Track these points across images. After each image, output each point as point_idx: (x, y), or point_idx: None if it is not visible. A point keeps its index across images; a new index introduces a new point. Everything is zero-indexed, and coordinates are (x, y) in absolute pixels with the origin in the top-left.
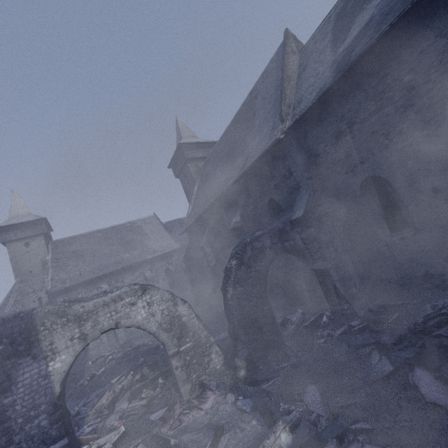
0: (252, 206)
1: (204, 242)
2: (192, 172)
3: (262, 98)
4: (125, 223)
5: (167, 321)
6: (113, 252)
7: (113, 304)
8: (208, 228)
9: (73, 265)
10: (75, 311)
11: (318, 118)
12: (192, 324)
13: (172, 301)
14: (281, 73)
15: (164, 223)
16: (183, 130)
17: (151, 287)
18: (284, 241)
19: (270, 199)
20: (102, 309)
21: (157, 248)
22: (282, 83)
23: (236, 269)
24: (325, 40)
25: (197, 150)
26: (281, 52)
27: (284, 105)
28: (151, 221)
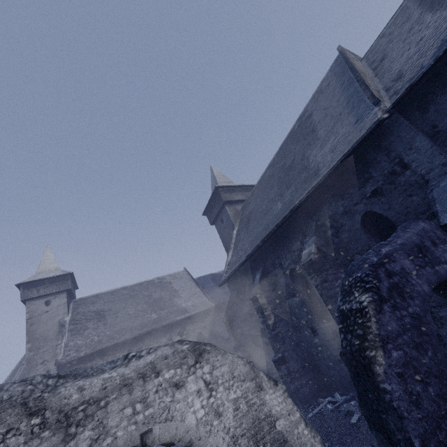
0: (331, 231)
1: (256, 290)
2: (230, 215)
3: (322, 110)
4: (154, 279)
5: (247, 430)
6: (139, 312)
7: (140, 385)
8: (259, 272)
9: (92, 328)
10: (62, 398)
11: (446, 78)
12: (298, 438)
13: (252, 380)
14: (351, 71)
15: (196, 279)
16: (219, 177)
17: (211, 348)
18: (432, 263)
19: (364, 214)
20: (117, 396)
21: (188, 307)
22: (358, 75)
23: (376, 310)
24: (410, 19)
25: (235, 193)
26: (337, 65)
27: (372, 89)
28: (181, 276)
